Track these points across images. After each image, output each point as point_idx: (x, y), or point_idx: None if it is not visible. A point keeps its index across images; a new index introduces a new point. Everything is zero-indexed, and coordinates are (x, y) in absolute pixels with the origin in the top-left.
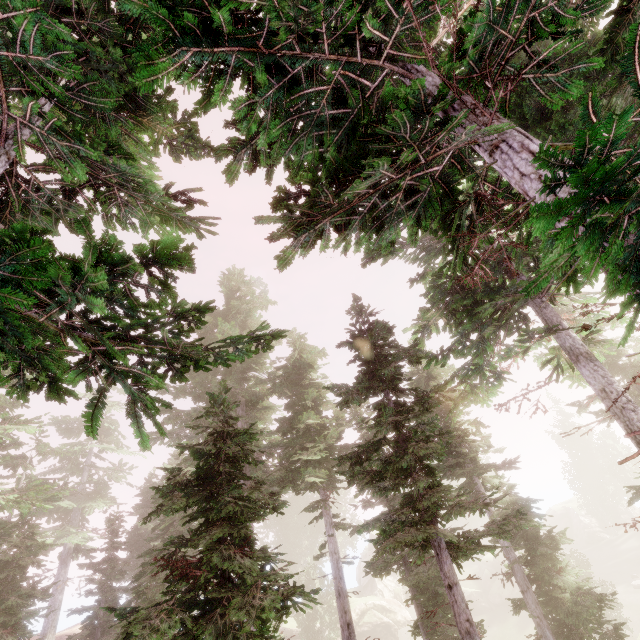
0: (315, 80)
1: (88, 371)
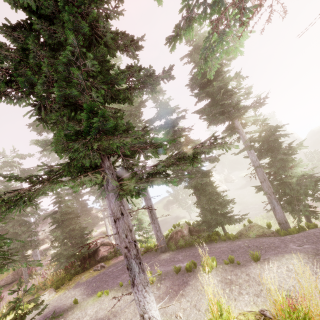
0: None
1: None
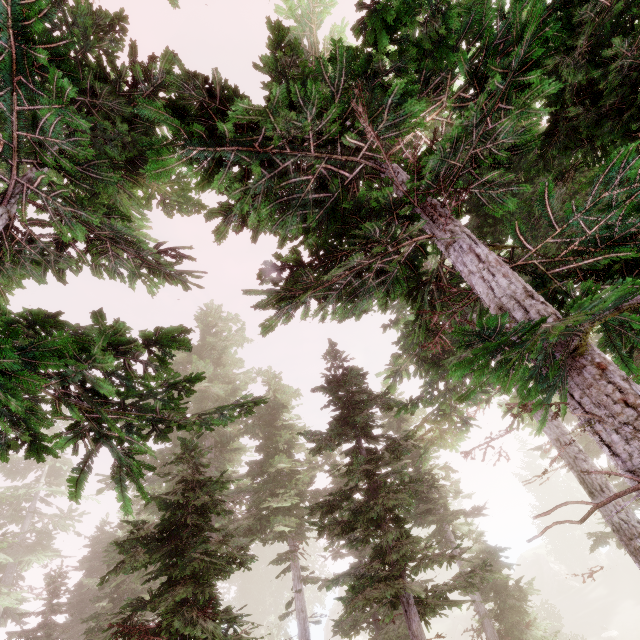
0: (302, 171)
1: (79, 437)
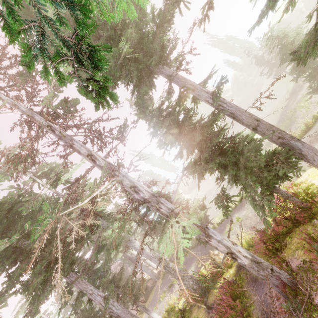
0: None
1: None
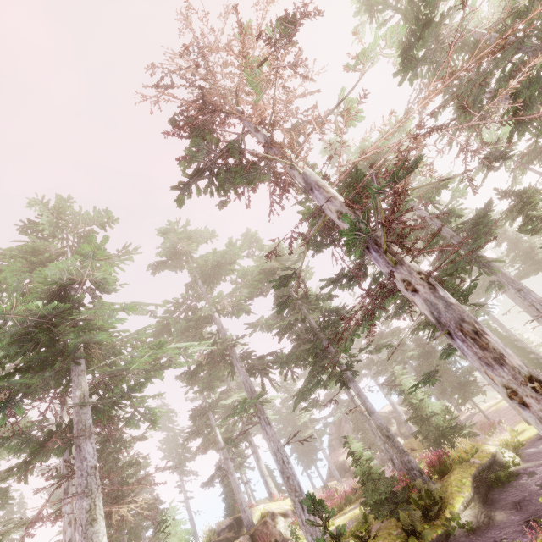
0: None
1: None
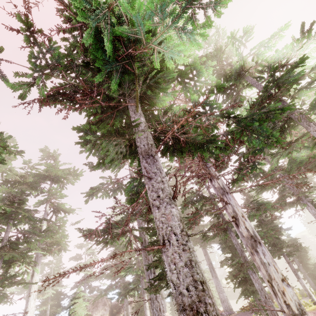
0: None
1: None
